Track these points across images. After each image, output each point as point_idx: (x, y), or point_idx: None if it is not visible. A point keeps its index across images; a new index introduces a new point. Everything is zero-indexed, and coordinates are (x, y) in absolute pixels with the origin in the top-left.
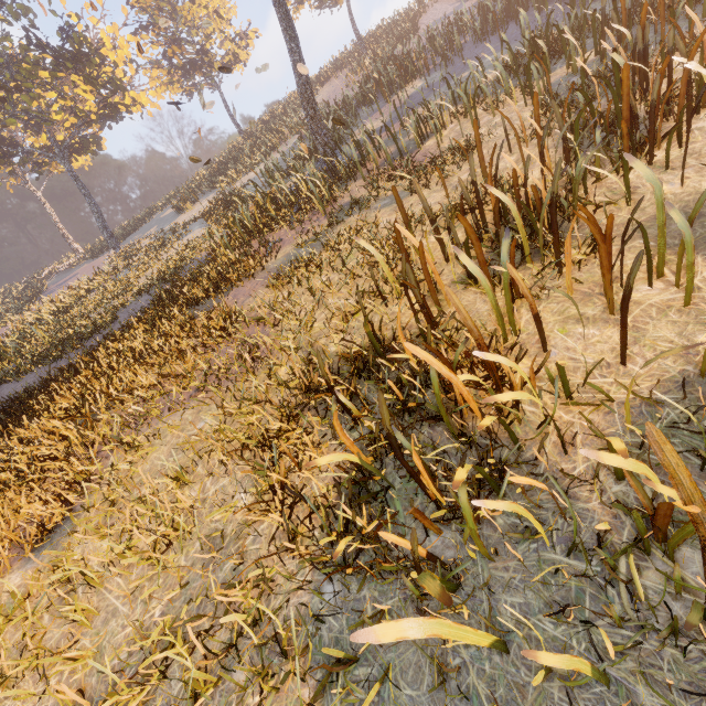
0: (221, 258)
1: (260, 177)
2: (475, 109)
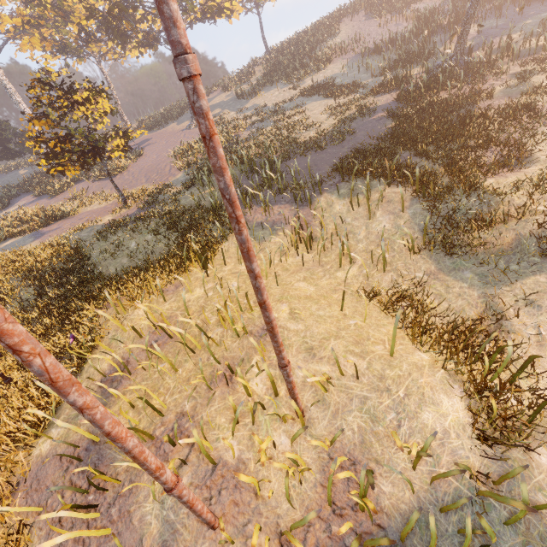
0: (438, 97)
1: (385, 68)
2: None
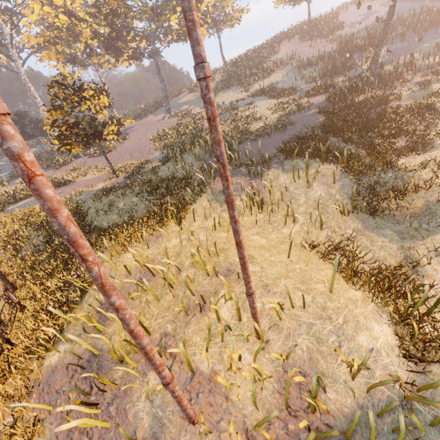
0: (358, 98)
1: (316, 77)
2: None
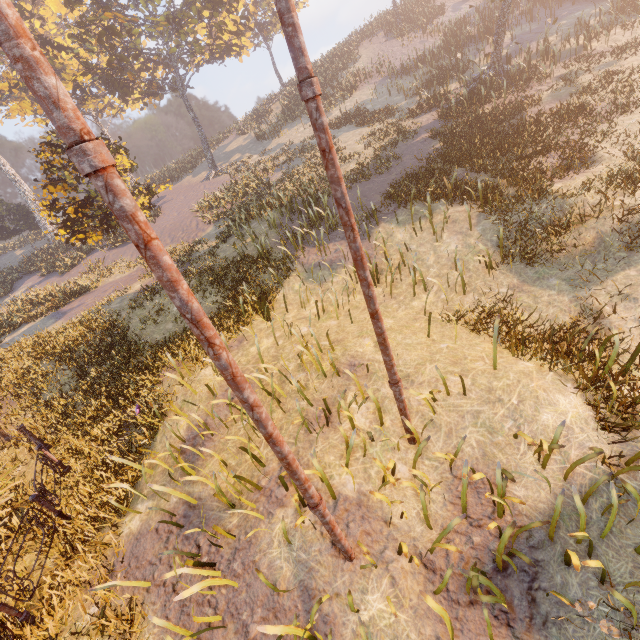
0: (483, 110)
1: (419, 87)
2: (633, 25)
